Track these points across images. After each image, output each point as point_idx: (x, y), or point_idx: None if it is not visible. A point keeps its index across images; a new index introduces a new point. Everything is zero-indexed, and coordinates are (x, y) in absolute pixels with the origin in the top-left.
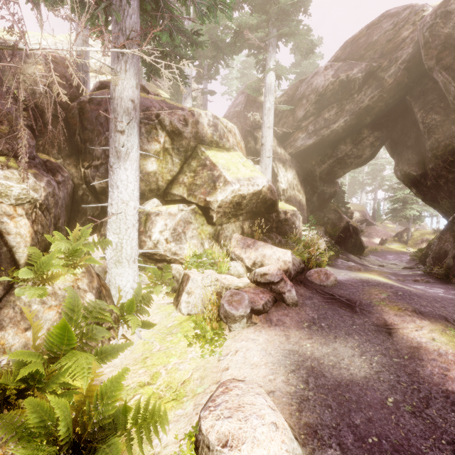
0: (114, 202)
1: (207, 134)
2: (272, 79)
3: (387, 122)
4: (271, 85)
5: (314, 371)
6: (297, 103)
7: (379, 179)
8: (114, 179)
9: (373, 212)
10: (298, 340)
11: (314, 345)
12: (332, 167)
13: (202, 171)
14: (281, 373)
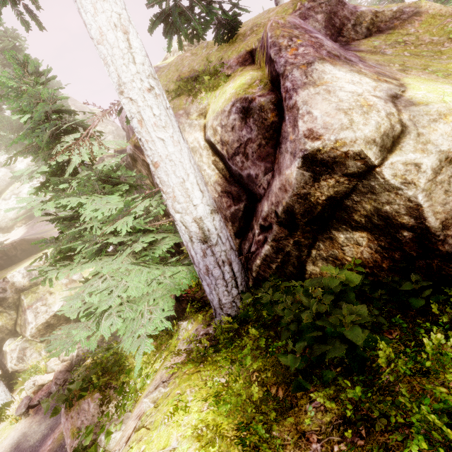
0: None
1: (25, 283)
2: None
3: None
4: None
5: (19, 445)
6: None
7: None
8: None
9: None
10: (33, 424)
11: (36, 426)
12: None
13: (23, 316)
14: (6, 449)
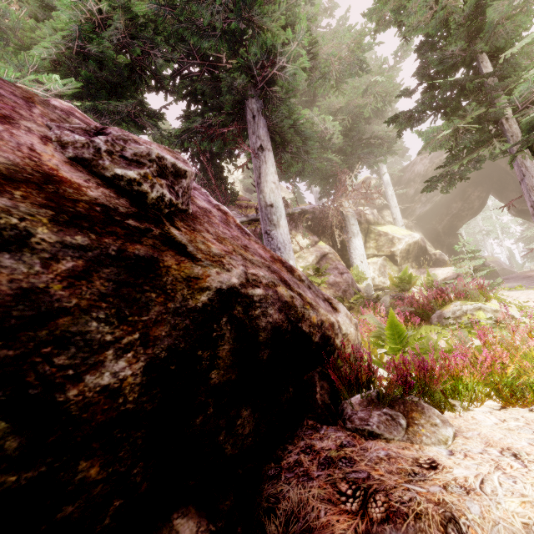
0: (356, 257)
1: (371, 219)
2: (387, 177)
3: (484, 179)
4: (388, 181)
5: None
6: (405, 186)
7: (499, 226)
8: (354, 246)
9: (508, 260)
10: None
11: None
12: (451, 222)
13: (380, 238)
14: None
